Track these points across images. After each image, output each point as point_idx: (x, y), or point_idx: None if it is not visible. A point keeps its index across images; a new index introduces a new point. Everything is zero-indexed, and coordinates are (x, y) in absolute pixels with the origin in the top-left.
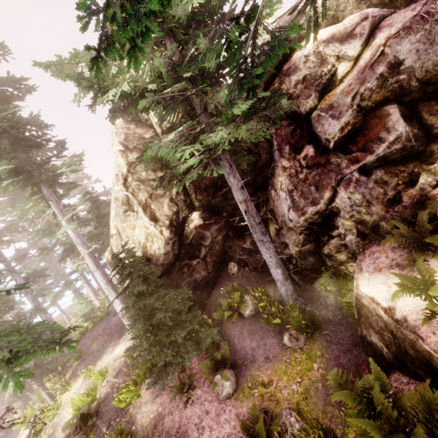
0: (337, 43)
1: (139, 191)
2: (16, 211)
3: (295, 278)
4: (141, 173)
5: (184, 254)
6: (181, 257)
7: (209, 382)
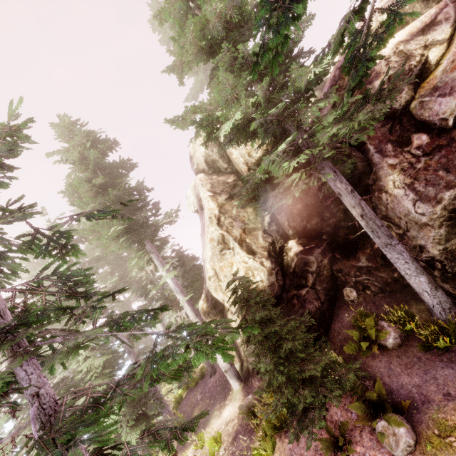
0: (419, 37)
1: (233, 228)
2: (115, 277)
3: (446, 288)
4: (231, 212)
5: (289, 285)
6: (286, 288)
7: (368, 435)
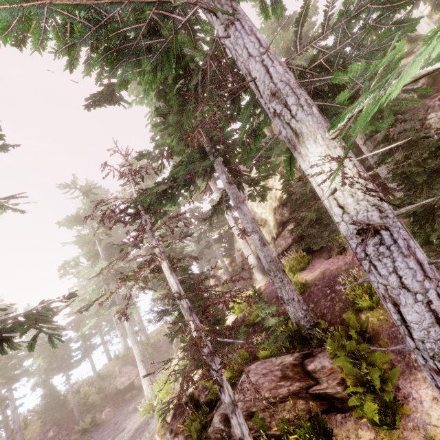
0: (404, 59)
1: None
2: None
3: None
4: None
5: None
6: None
7: None
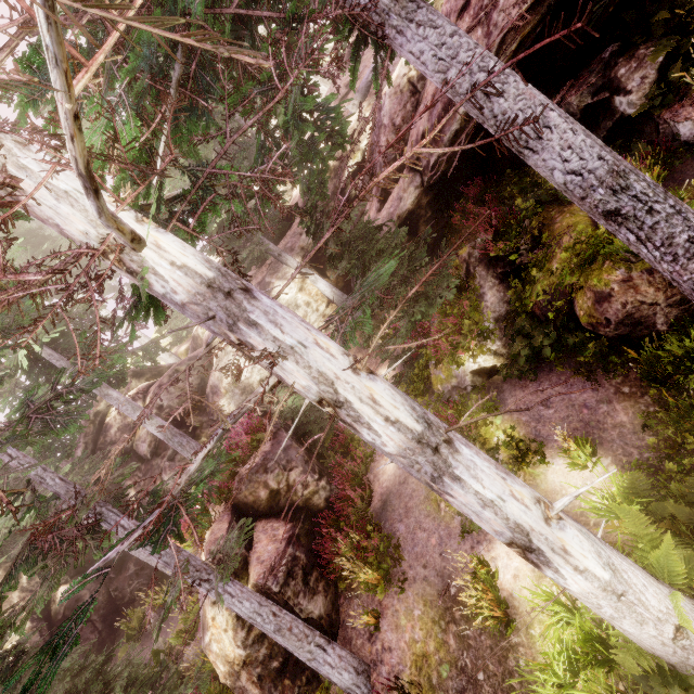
0: None
1: None
2: None
3: None
4: None
5: None
6: None
7: None
